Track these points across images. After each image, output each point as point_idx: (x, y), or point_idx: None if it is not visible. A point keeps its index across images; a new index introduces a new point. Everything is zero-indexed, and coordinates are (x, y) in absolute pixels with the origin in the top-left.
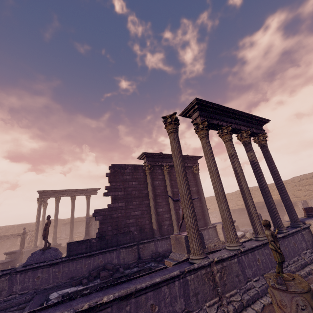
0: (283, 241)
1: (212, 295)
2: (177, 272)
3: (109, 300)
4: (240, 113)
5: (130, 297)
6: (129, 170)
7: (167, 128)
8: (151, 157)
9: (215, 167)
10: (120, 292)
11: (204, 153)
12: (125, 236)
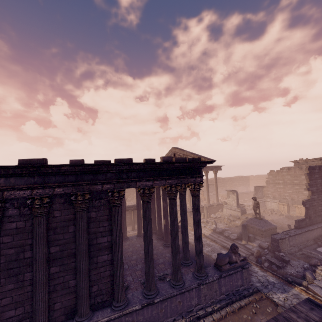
0: None
1: None
2: None
3: None
4: None
5: None
6: (317, 170)
7: None
8: None
9: None
10: None
11: None
12: (319, 218)
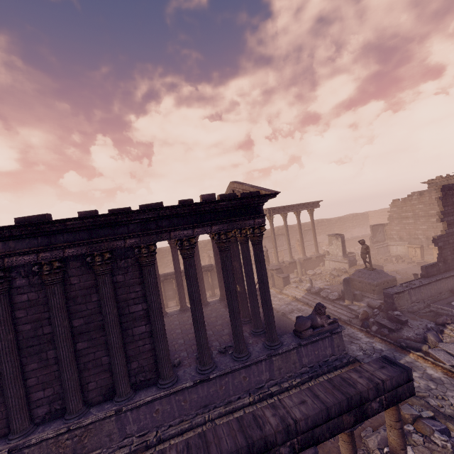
0: None
1: None
2: None
3: None
4: None
5: None
6: None
7: None
8: None
9: None
10: None
11: None
12: None
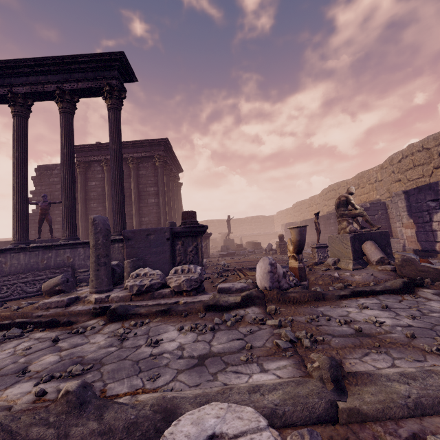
0: (45, 253)
1: None
2: None
3: None
4: (34, 62)
5: None
6: (58, 171)
7: None
8: (83, 151)
9: None
10: None
11: None
12: None
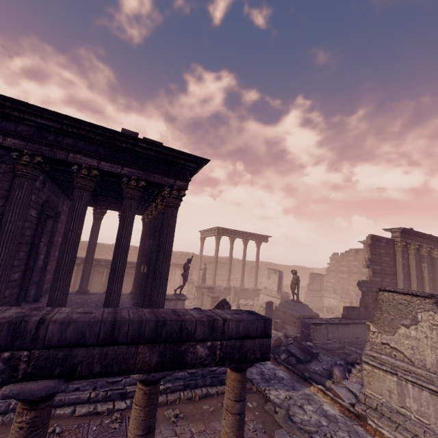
0: None
1: None
2: None
3: None
4: None
5: None
6: (384, 244)
7: None
8: (404, 232)
9: None
10: None
11: None
12: None
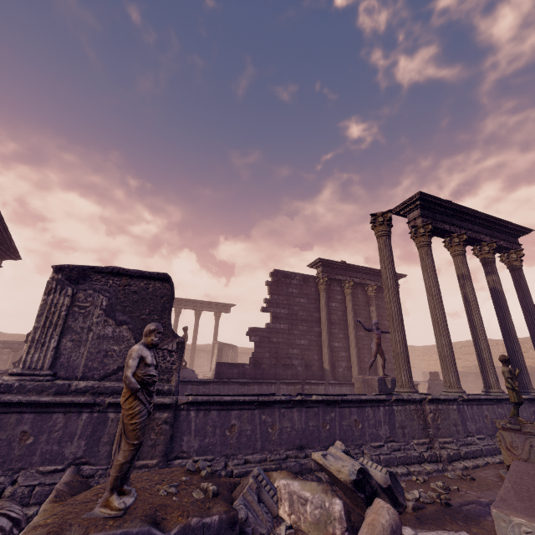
0: (529, 406)
1: (421, 435)
2: (383, 396)
3: (319, 399)
4: (483, 216)
5: (335, 406)
6: (297, 282)
7: (377, 229)
8: (329, 266)
9: (437, 289)
10: (327, 396)
11: (423, 267)
12: (286, 370)
